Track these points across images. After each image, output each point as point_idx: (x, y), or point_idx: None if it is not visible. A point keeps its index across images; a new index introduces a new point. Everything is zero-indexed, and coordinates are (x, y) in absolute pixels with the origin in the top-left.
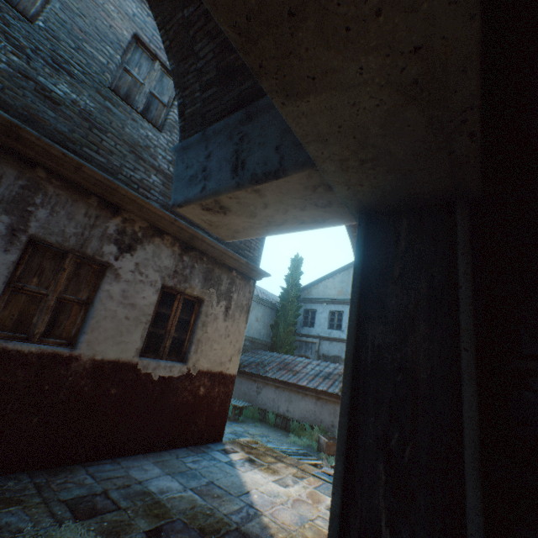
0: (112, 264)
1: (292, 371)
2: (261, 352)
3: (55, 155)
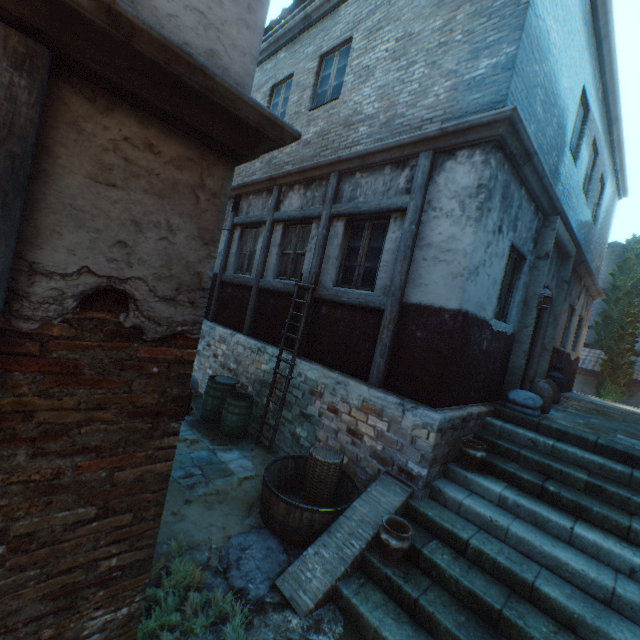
0: (574, 309)
1: None
2: None
3: (583, 266)
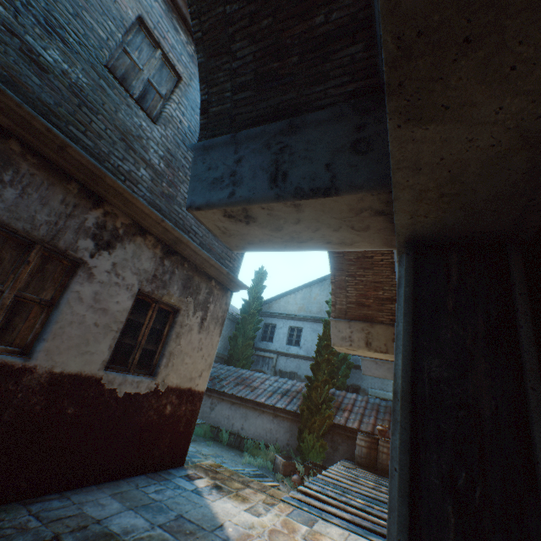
0: (86, 261)
1: (250, 386)
2: (217, 365)
3: (37, 129)
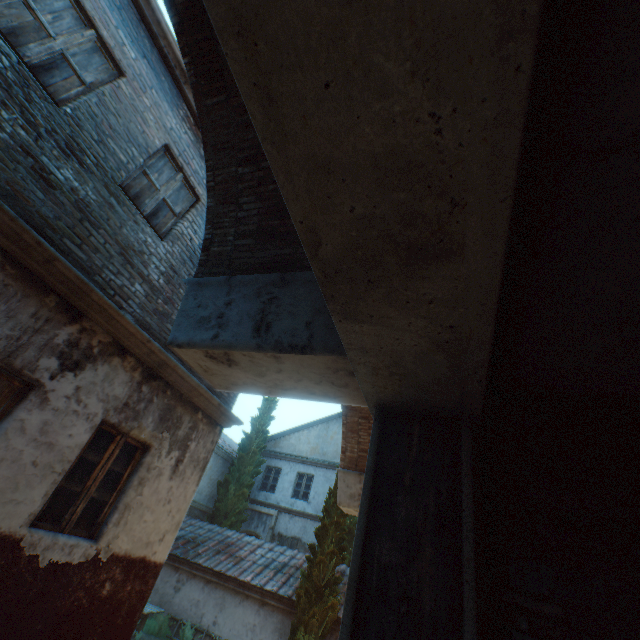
0: (43, 383)
1: (234, 556)
2: (196, 522)
3: (26, 241)
